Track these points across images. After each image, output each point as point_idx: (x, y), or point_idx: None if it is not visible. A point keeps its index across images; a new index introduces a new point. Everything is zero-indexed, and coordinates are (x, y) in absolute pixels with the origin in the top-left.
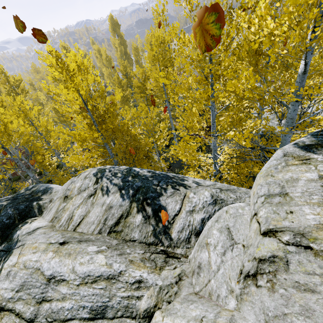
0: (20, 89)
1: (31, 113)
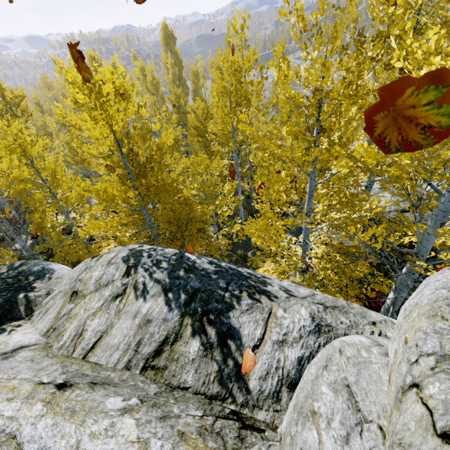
0: (20, 109)
1: (32, 149)
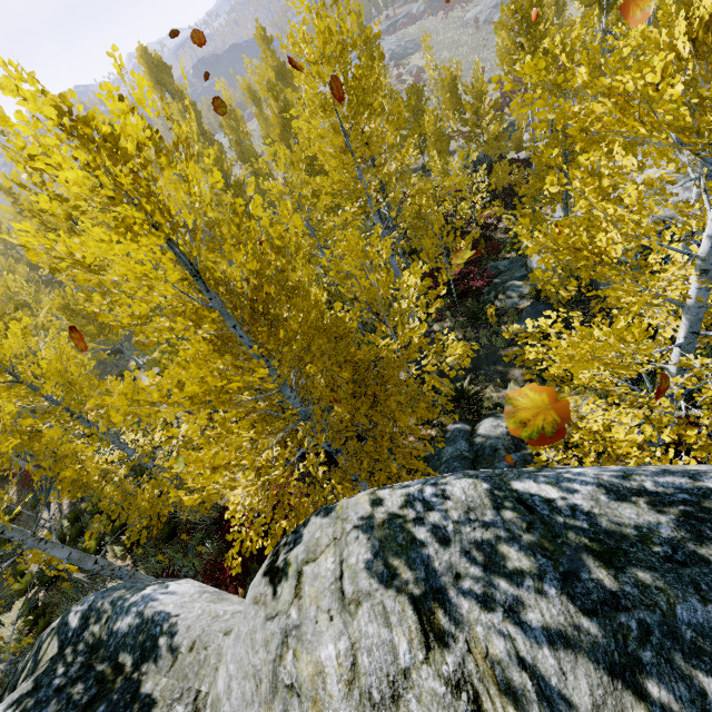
0: None
1: (2, 349)
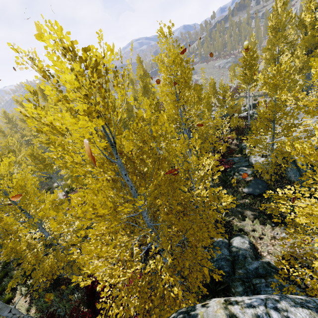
0: None
1: None
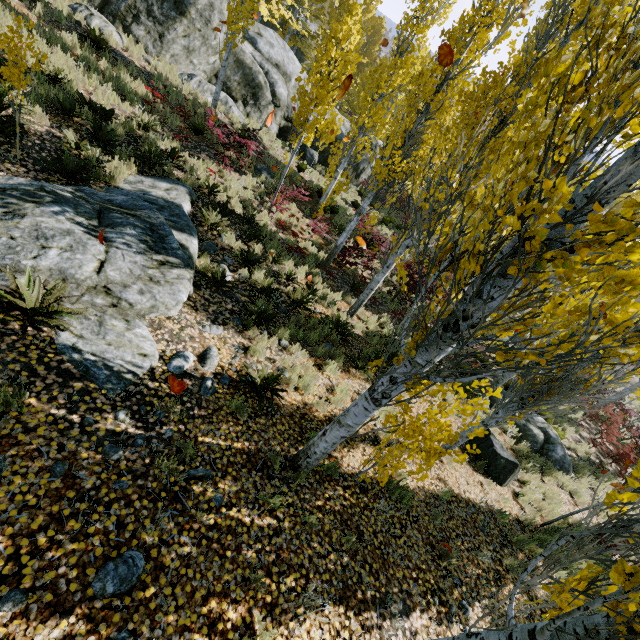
0: None
1: None
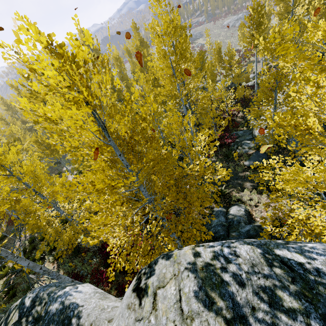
0: None
1: (6, 159)
